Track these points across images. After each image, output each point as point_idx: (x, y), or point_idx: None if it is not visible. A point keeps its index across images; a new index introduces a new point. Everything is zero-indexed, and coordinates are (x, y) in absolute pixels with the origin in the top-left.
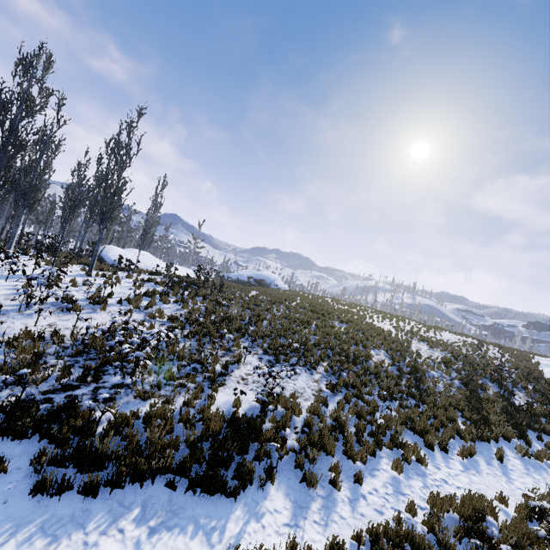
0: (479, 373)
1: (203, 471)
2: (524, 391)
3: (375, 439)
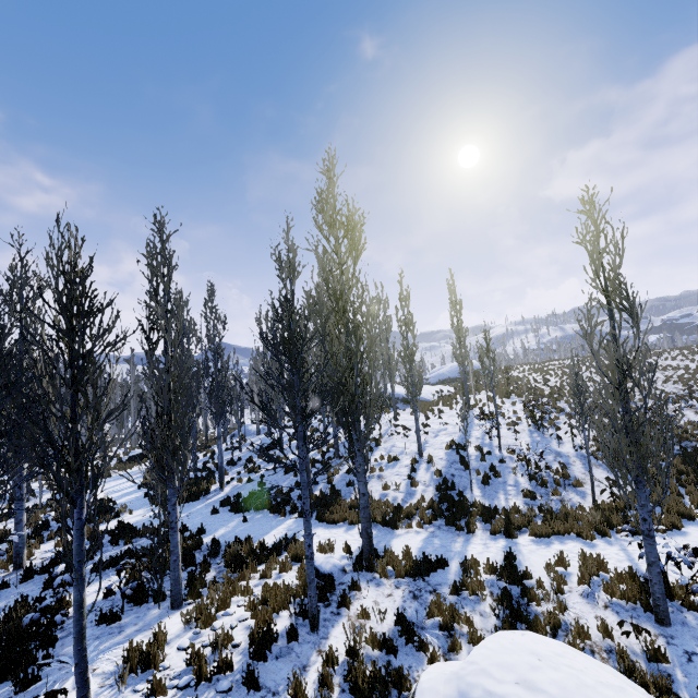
0: None
1: None
2: None
3: None
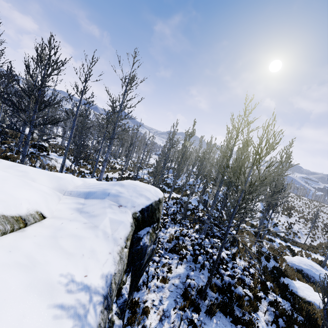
0: None
1: None
2: None
3: None
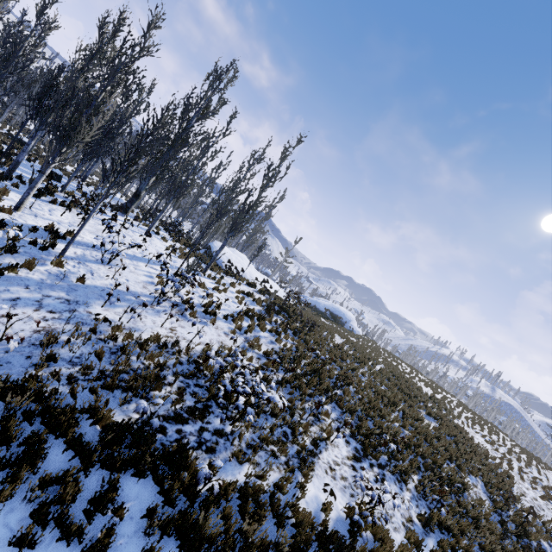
0: None
1: None
2: None
3: None
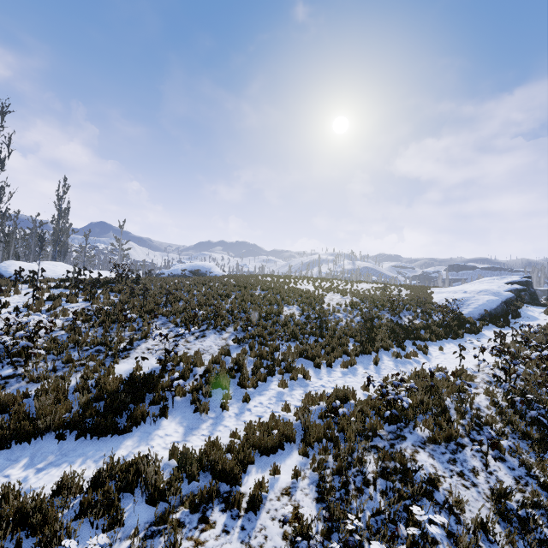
0: (379, 308)
1: (93, 420)
2: (414, 314)
3: (268, 369)
